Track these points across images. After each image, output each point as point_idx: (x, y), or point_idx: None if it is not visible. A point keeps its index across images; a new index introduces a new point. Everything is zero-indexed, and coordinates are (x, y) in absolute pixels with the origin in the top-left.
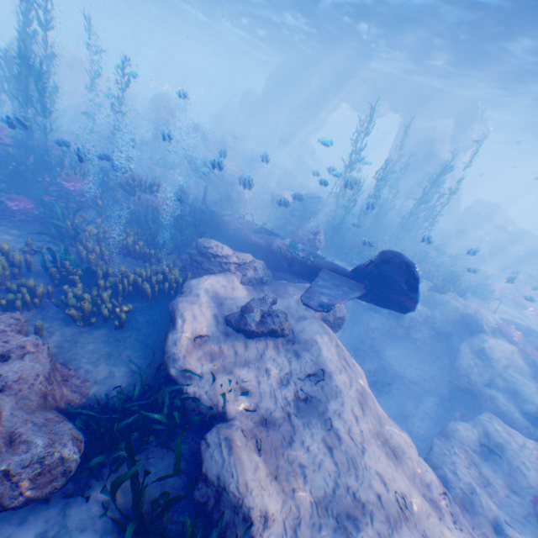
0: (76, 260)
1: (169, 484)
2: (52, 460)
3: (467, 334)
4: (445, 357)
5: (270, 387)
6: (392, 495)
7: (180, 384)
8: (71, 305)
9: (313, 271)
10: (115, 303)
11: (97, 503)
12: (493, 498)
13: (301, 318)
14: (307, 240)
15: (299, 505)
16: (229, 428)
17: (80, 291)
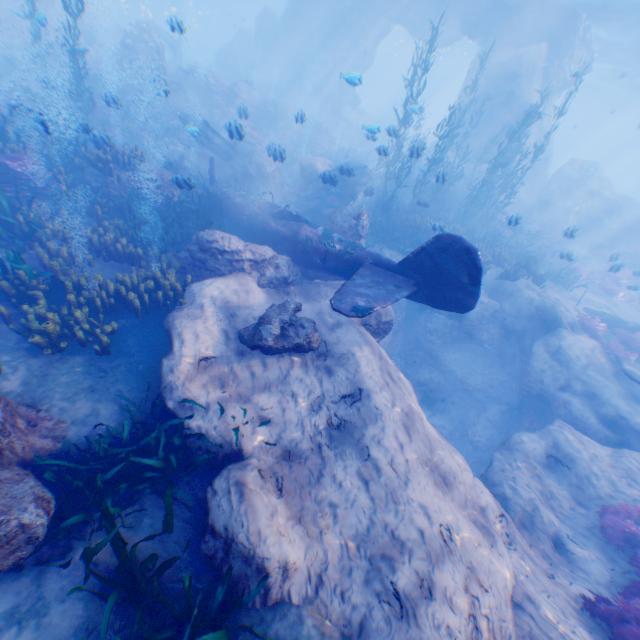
0: (32, 270)
1: (170, 538)
2: (8, 529)
3: (543, 331)
4: (515, 359)
5: (296, 414)
6: (436, 529)
7: (180, 420)
8: (34, 330)
9: (351, 266)
10: (95, 323)
11: (80, 567)
12: (556, 511)
13: (336, 326)
14: (345, 226)
15: (327, 548)
16: (240, 469)
17: (44, 310)
